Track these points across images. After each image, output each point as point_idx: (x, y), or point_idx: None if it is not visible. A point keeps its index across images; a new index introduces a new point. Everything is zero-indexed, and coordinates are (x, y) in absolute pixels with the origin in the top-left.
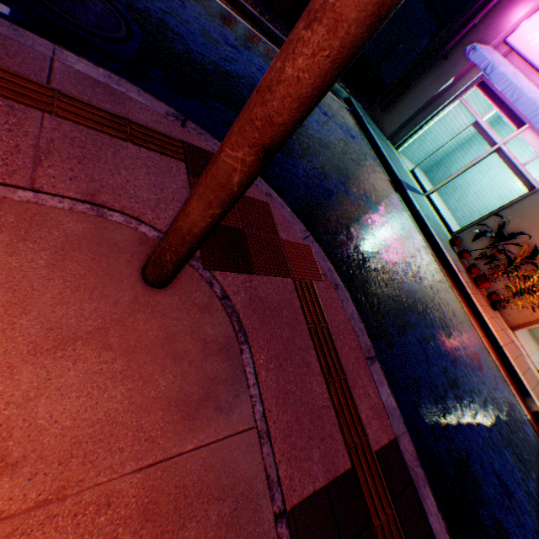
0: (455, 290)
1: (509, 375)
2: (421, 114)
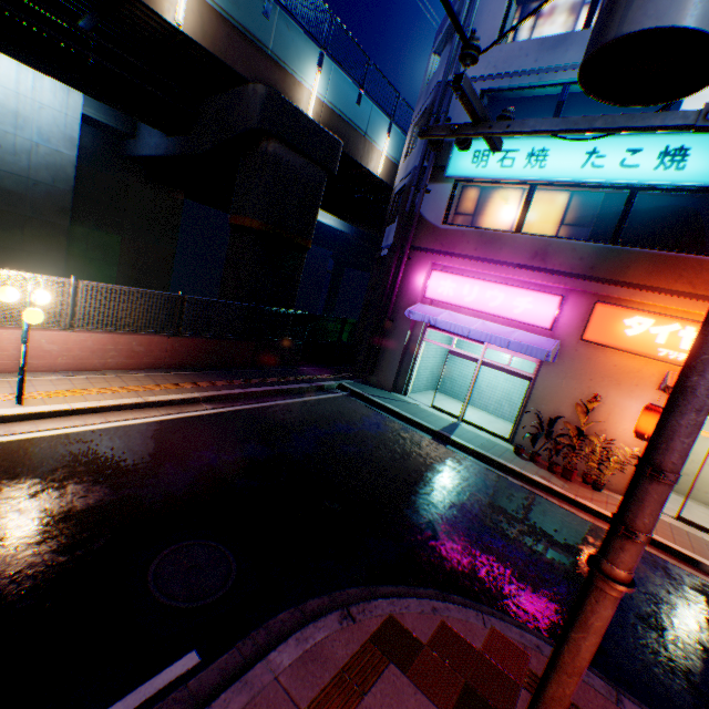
0: (563, 503)
1: (669, 552)
2: (404, 361)
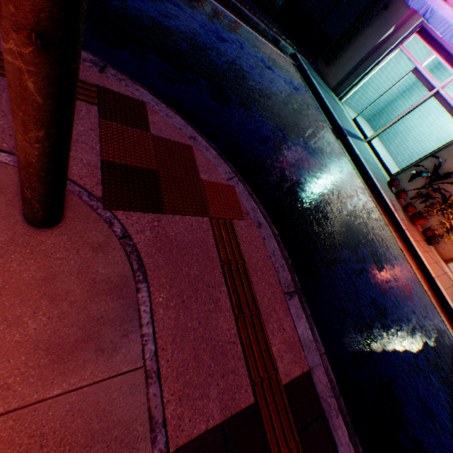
0: (390, 227)
1: (441, 304)
2: (363, 65)
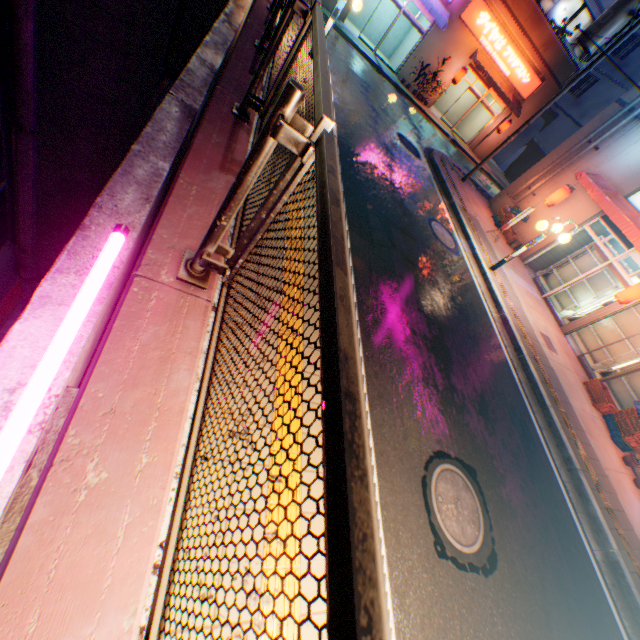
0: (421, 114)
1: (443, 134)
2: None
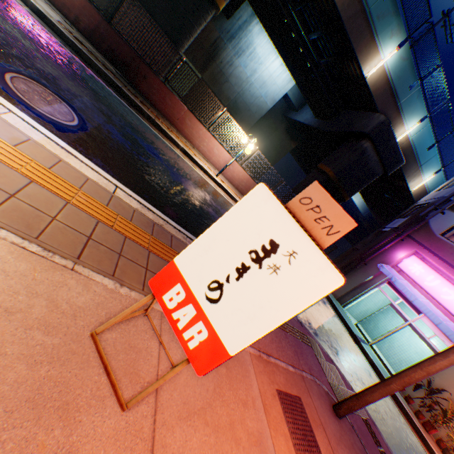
0: (414, 431)
1: None
2: (356, 290)
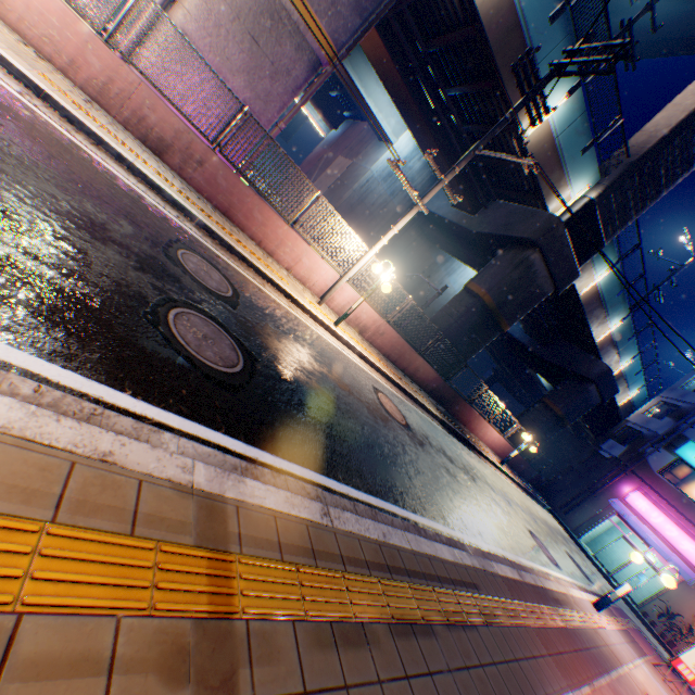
0: (665, 651)
1: None
2: (588, 520)
